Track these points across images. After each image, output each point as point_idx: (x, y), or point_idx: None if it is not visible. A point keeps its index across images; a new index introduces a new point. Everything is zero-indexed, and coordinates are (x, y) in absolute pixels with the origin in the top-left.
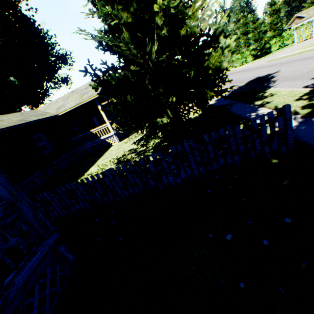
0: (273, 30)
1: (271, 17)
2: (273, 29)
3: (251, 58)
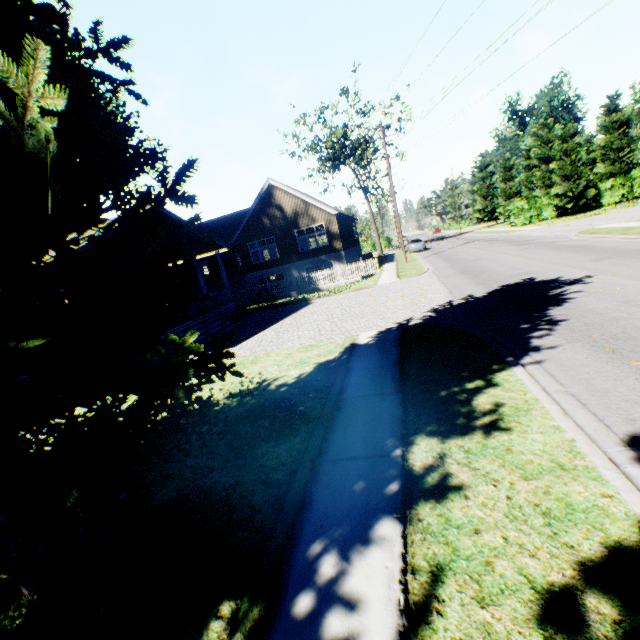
0: (610, 161)
1: (606, 135)
2: (610, 158)
3: (553, 211)
